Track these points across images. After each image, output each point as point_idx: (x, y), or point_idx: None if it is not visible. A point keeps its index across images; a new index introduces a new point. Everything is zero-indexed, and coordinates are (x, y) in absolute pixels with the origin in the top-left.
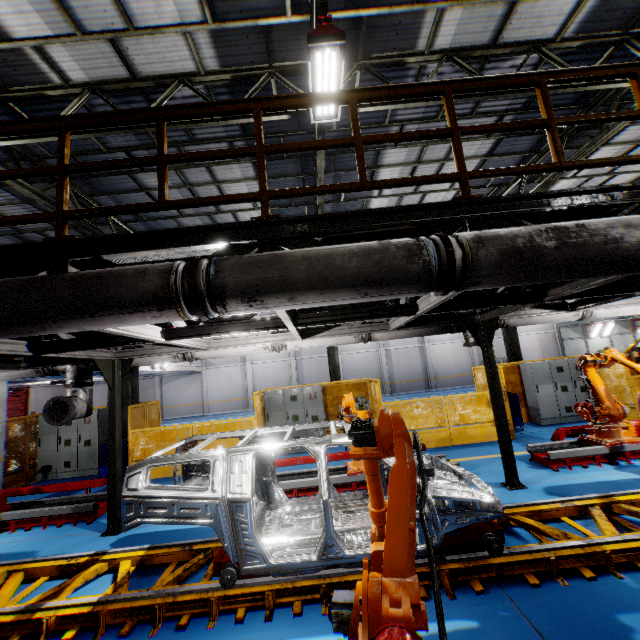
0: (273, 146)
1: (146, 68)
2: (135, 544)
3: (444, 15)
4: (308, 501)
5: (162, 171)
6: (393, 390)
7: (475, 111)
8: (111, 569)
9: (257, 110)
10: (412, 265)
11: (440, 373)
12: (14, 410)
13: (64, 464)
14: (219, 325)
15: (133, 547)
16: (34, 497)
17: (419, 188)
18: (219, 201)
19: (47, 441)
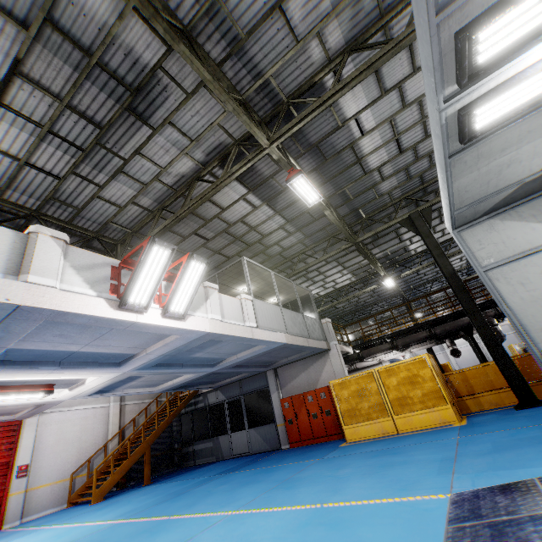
0: None
1: (441, 240)
2: None
3: None
4: None
5: None
6: None
7: None
8: None
9: None
10: None
11: None
12: None
13: None
14: None
15: None
16: None
17: None
18: None
19: None
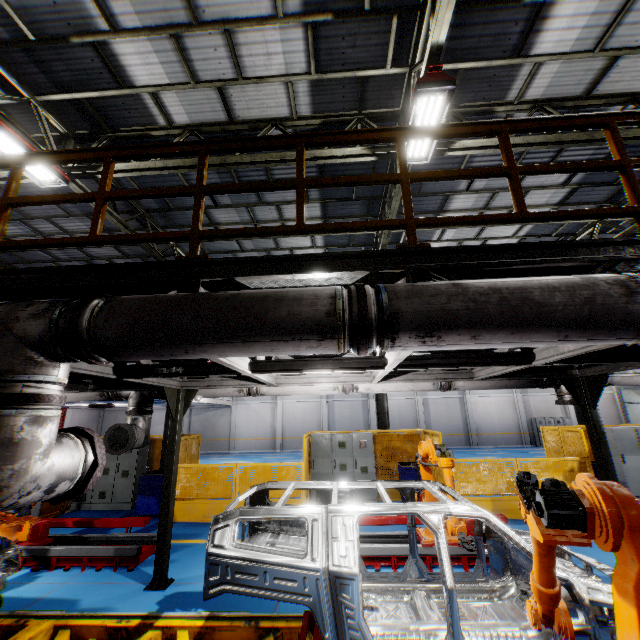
0: (419, 173)
1: (244, 113)
2: (185, 605)
3: (540, 67)
4: (392, 578)
5: (302, 195)
6: None
7: (555, 160)
8: (163, 637)
9: (401, 138)
10: (632, 305)
11: (482, 429)
12: None
13: (99, 494)
14: (309, 361)
15: (190, 612)
16: (68, 529)
17: (481, 234)
18: (362, 227)
19: None
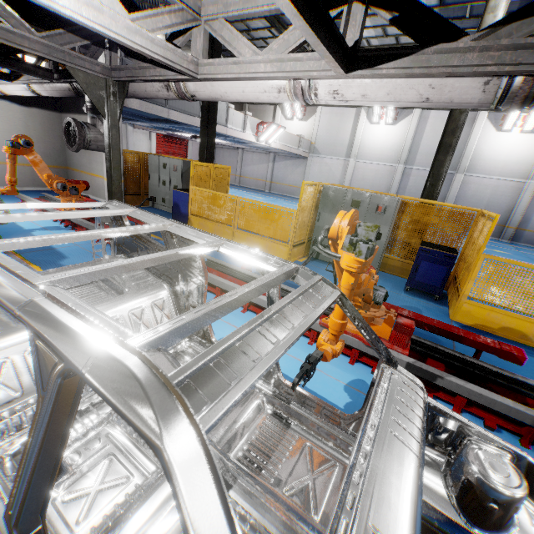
0: None
1: None
2: None
3: None
4: None
5: None
6: (515, 238)
7: None
8: None
9: None
10: None
11: None
12: (178, 155)
13: (162, 199)
14: None
15: None
16: None
17: None
18: None
19: (153, 177)
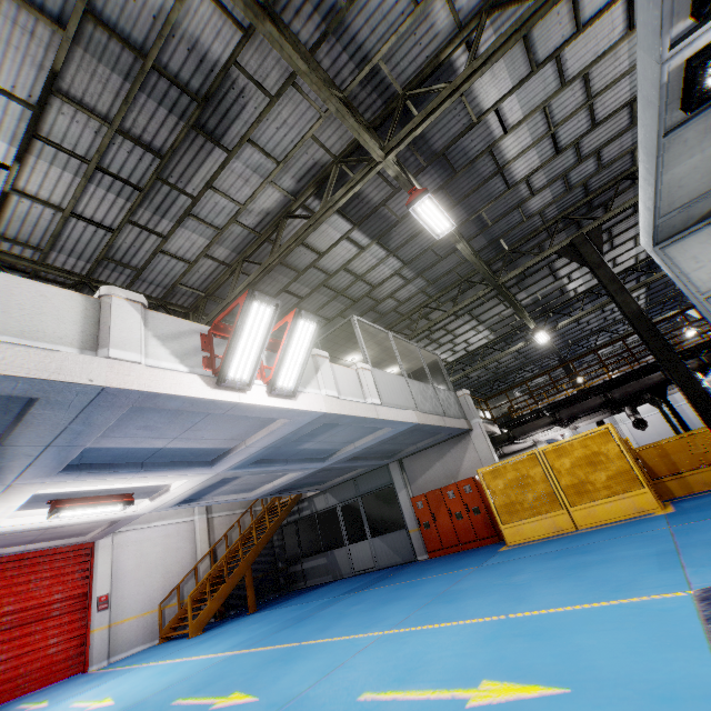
0: None
1: None
2: None
3: None
4: None
5: None
6: None
7: None
8: None
9: None
10: None
11: None
12: None
13: None
14: None
15: None
16: None
17: None
18: None
19: None
